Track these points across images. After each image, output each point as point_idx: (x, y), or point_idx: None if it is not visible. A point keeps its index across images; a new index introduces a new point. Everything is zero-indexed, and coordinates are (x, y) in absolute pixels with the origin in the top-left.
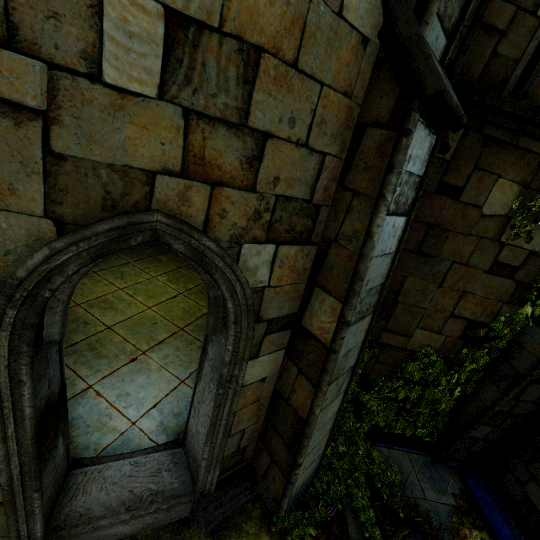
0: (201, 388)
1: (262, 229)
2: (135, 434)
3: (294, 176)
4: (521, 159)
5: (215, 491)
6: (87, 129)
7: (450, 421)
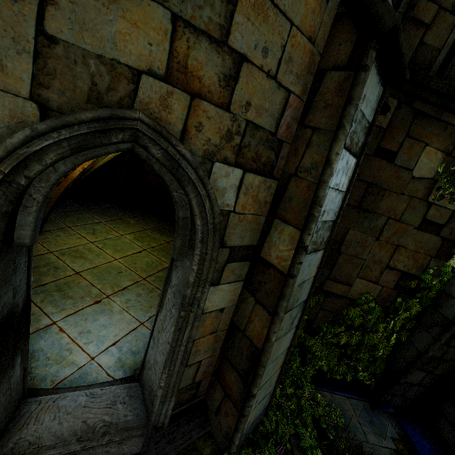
0: (162, 317)
1: (232, 152)
2: (93, 369)
3: (263, 106)
4: (444, 131)
5: (168, 425)
6: (81, 16)
7: (387, 367)
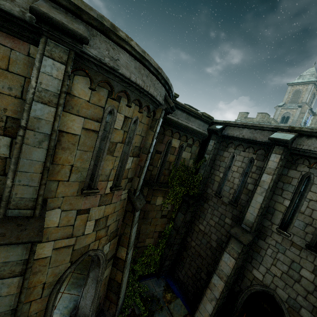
0: (87, 288)
1: (108, 240)
2: None
3: (114, 227)
4: (161, 192)
5: None
6: (80, 243)
7: (160, 263)
